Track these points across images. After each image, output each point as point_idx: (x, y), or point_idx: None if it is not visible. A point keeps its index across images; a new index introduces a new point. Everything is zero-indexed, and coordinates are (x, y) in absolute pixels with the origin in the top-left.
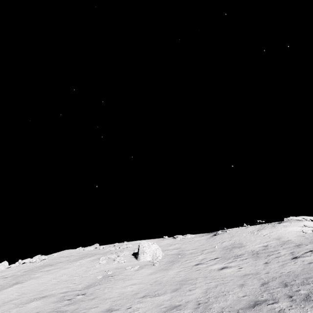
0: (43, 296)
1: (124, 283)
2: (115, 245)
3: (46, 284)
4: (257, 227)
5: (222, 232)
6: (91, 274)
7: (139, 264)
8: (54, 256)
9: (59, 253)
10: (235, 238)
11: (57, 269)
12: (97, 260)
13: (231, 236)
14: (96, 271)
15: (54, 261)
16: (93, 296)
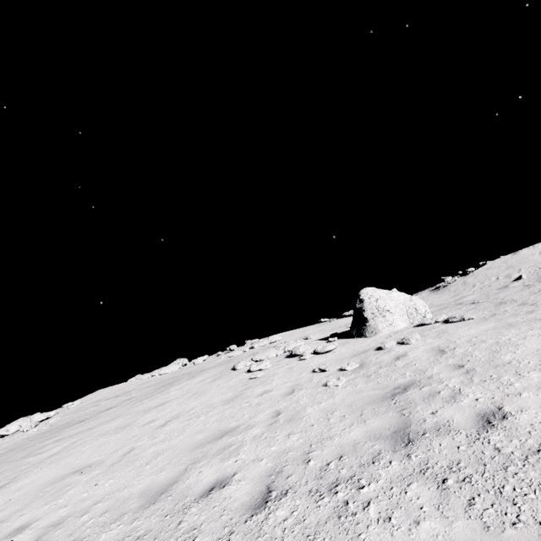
0: (169, 511)
1: (537, 350)
2: (231, 349)
3: (119, 463)
4: (539, 246)
5: (442, 285)
6: (280, 389)
7: (396, 336)
8: (74, 407)
9: (85, 399)
10: (528, 265)
11: (120, 419)
12: (228, 373)
13: (509, 268)
14: (281, 382)
15: (85, 413)
16: (537, 414)
